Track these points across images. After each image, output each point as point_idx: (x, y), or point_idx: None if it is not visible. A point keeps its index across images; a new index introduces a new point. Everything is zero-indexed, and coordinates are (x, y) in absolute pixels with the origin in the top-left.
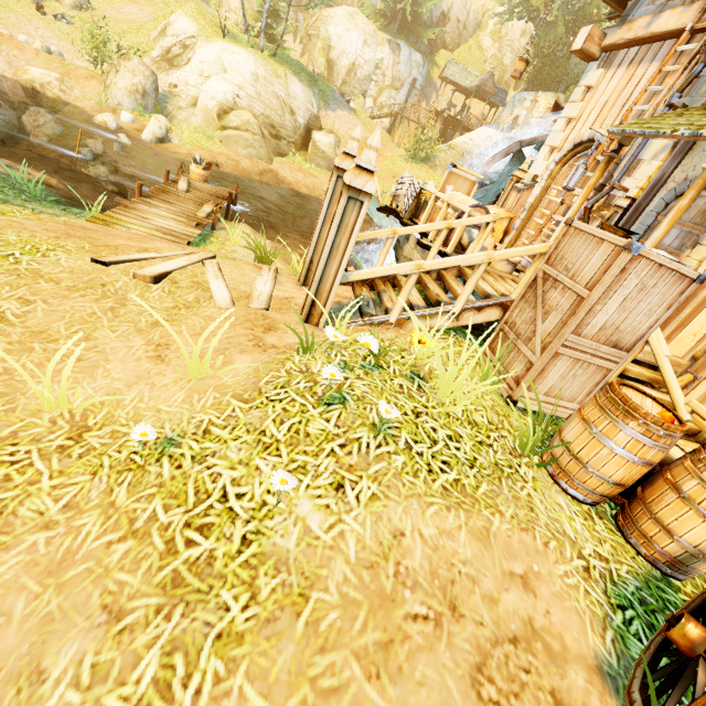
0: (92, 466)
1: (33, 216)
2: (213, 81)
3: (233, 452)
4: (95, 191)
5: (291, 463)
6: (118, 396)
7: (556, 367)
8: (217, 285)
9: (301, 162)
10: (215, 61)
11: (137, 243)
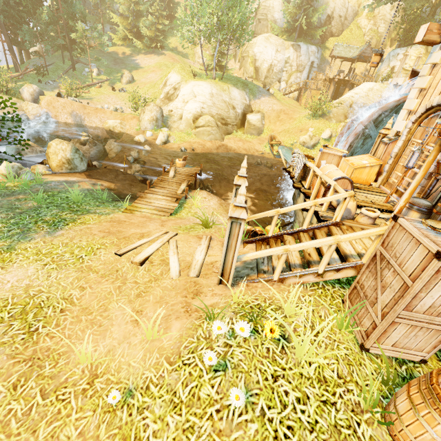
0: (94, 404)
1: (97, 220)
2: (189, 103)
3: (157, 408)
4: (131, 185)
5: (186, 423)
6: (110, 357)
7: (396, 330)
8: (173, 260)
9: (241, 135)
10: (190, 92)
11: (140, 229)
